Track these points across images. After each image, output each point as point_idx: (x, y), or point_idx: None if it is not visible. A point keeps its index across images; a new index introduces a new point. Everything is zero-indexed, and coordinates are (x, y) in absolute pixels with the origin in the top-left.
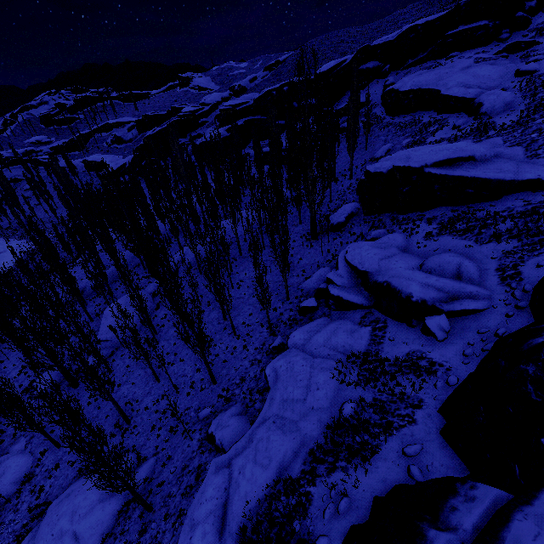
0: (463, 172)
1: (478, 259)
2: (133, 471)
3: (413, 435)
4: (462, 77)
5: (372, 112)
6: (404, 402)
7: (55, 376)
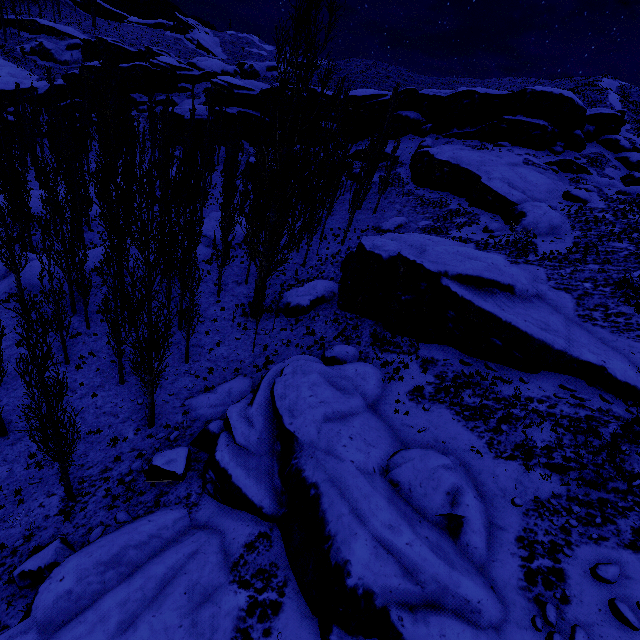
0: (497, 307)
1: (489, 492)
2: None
3: None
4: (509, 173)
5: (396, 171)
6: None
7: None
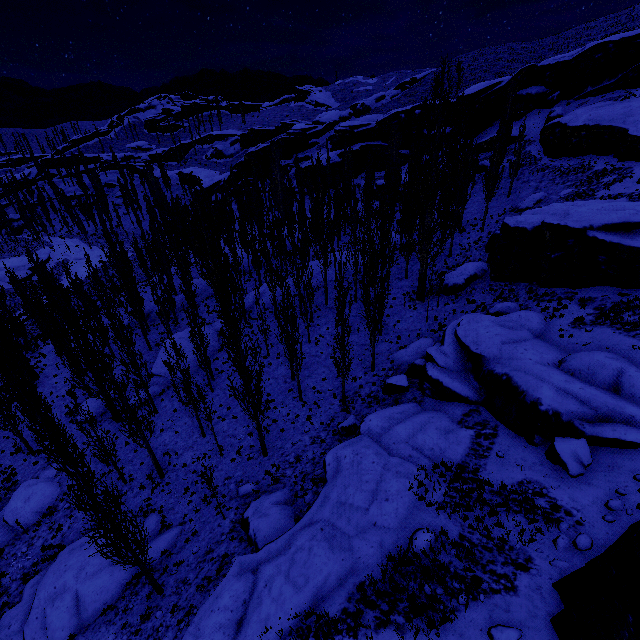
0: None
1: None
2: (153, 536)
3: (509, 611)
4: None
5: (525, 150)
6: (503, 554)
7: (101, 403)
